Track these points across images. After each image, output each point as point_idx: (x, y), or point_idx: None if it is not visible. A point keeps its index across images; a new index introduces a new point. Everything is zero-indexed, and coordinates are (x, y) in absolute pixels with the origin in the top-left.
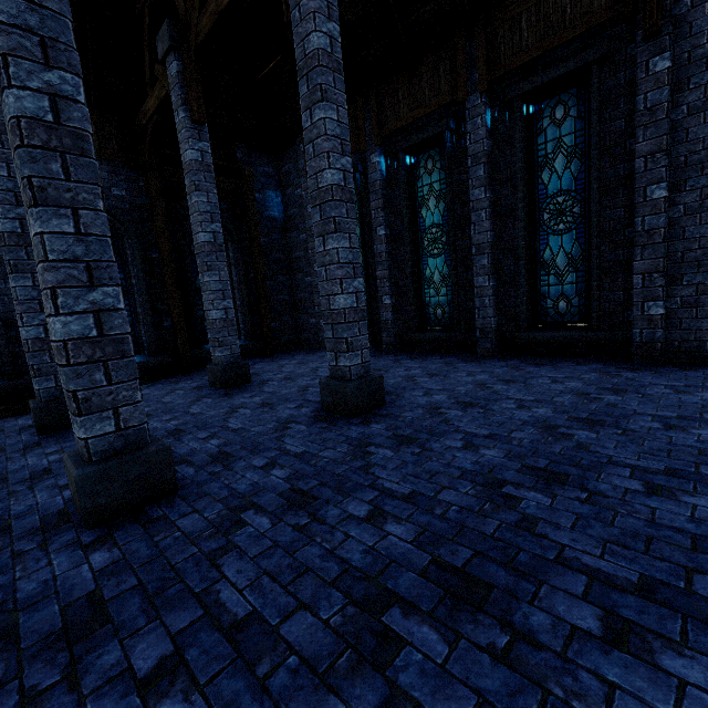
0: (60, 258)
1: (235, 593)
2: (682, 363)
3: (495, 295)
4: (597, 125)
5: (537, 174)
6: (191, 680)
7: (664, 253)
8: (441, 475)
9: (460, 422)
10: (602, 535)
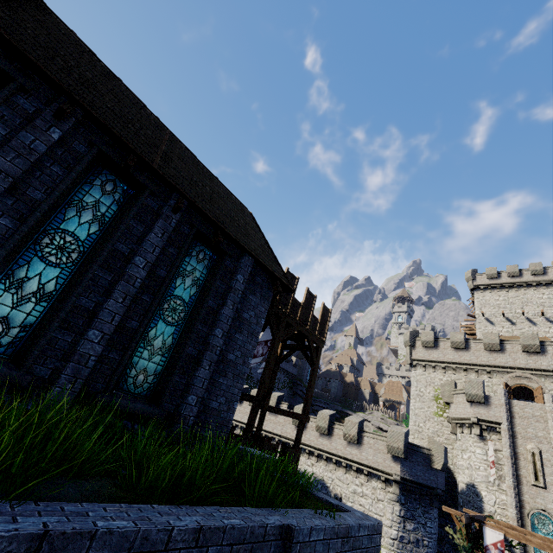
0: None
1: None
2: None
3: None
4: None
5: None
6: None
7: None
8: None
9: None
10: None
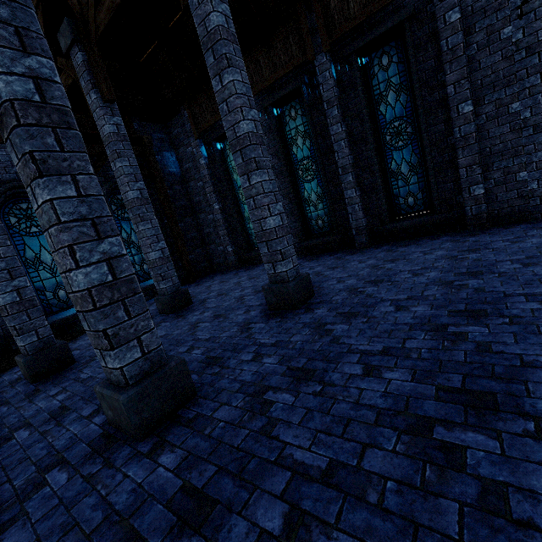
0: (70, 219)
1: (305, 452)
2: (502, 224)
3: (361, 202)
4: (415, 66)
5: (376, 108)
6: (323, 523)
7: (478, 150)
8: (396, 331)
9: (380, 294)
10: (540, 342)
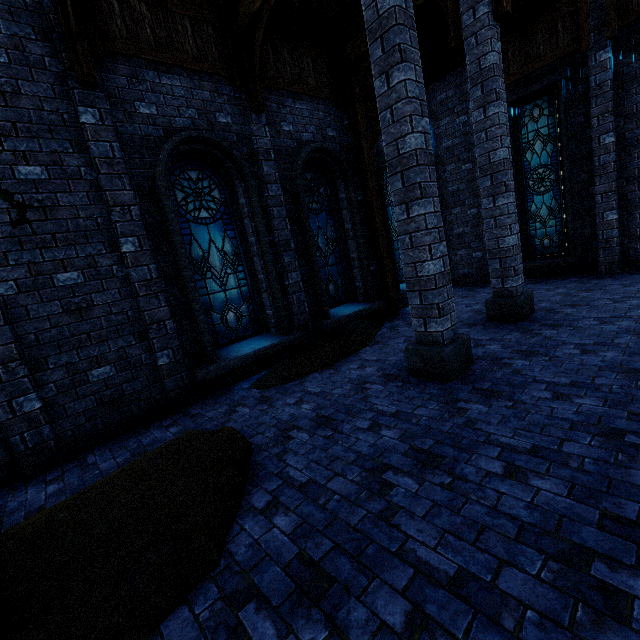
0: None
1: None
2: None
3: None
4: None
5: None
6: None
7: None
8: None
9: None
10: None
